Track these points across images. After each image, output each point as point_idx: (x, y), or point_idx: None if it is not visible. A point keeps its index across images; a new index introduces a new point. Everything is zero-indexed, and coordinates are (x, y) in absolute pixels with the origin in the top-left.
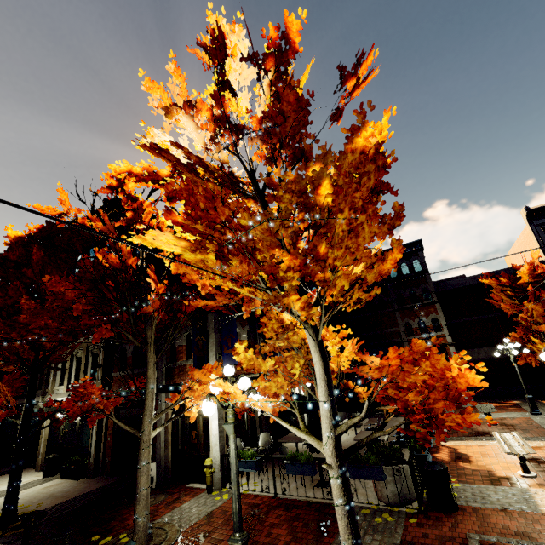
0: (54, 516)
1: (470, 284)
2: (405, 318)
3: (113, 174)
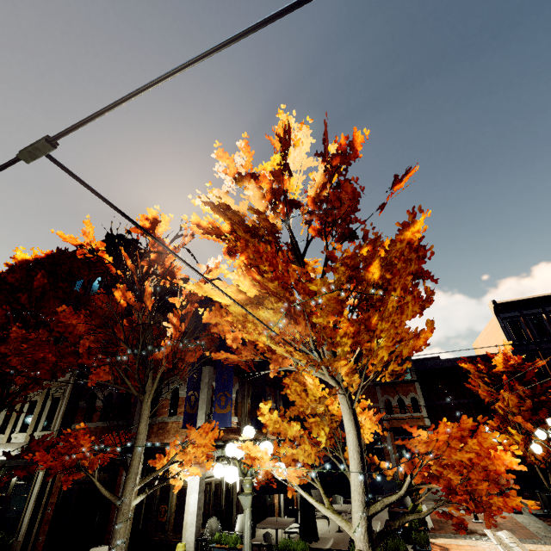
0: None
1: (446, 367)
2: (385, 394)
3: (149, 217)
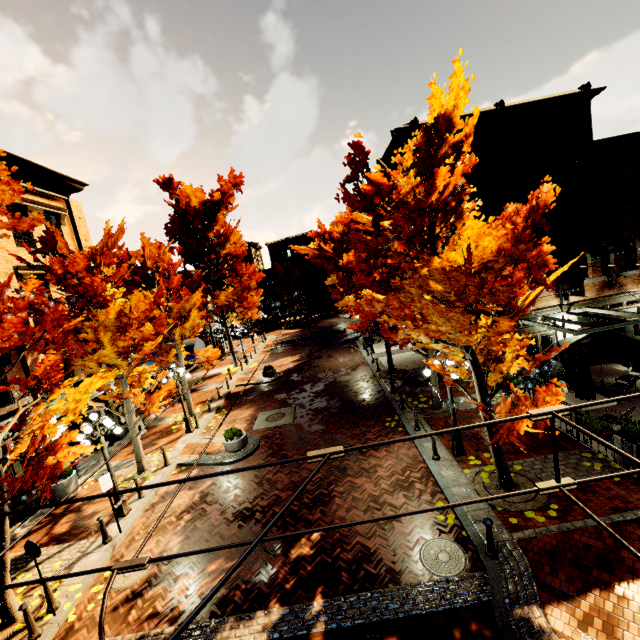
0: (410, 376)
1: None
2: None
3: None
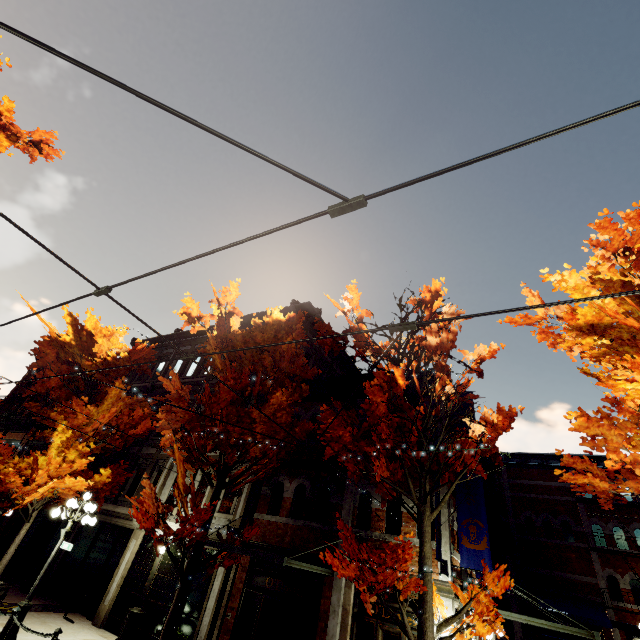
0: None
1: None
2: (608, 568)
3: (431, 289)
